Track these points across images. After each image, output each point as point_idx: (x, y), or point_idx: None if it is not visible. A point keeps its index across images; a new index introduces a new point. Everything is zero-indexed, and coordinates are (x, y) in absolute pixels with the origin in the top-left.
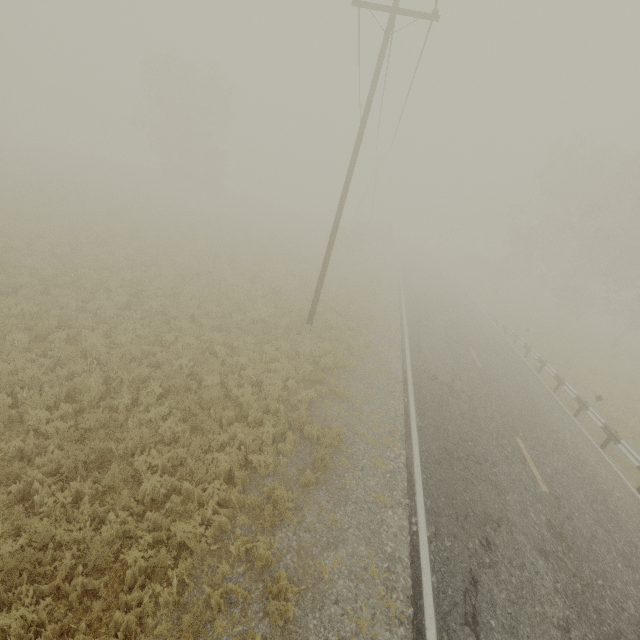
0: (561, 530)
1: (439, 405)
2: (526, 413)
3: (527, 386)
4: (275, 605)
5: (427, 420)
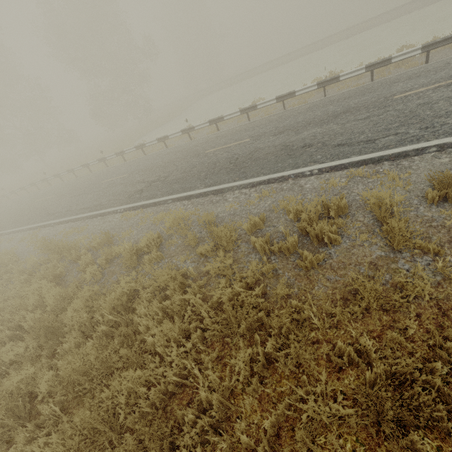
0: (61, 194)
1: (0, 225)
2: (34, 198)
3: (28, 197)
4: (1, 255)
5: (1, 228)
